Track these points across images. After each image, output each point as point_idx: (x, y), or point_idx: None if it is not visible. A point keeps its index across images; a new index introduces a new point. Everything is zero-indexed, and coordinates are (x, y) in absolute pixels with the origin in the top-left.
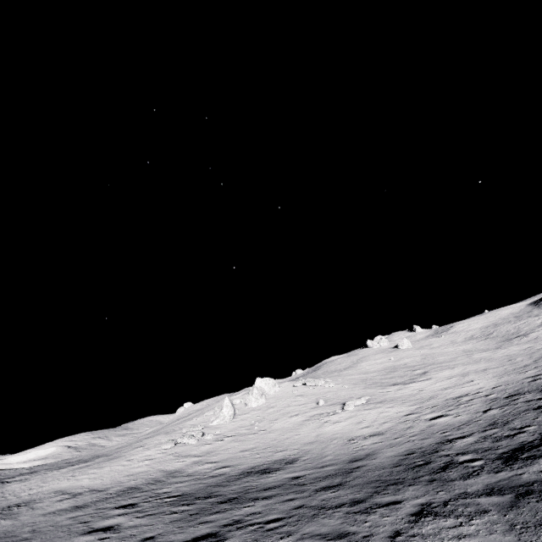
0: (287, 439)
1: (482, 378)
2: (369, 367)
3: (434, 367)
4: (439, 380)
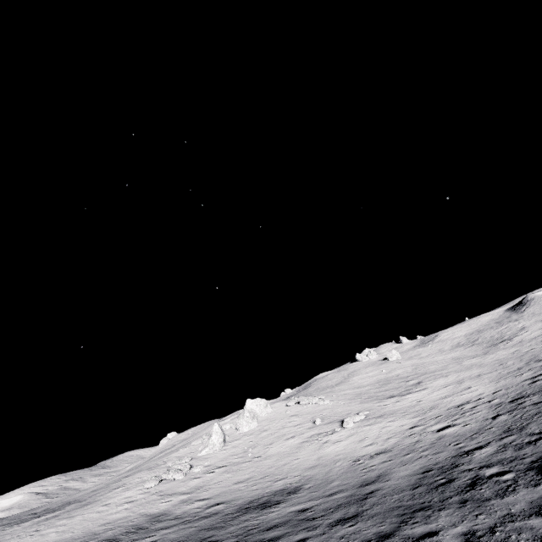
0: (285, 464)
1: (478, 384)
2: (361, 381)
3: (427, 376)
4: (436, 389)
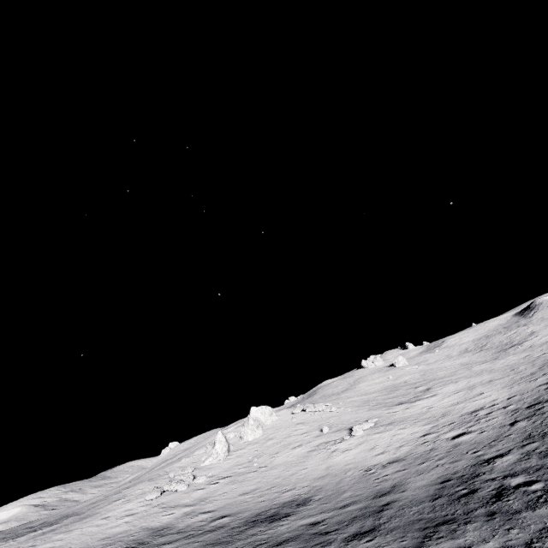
0: (293, 475)
1: (491, 389)
2: (368, 388)
3: (436, 382)
4: (446, 395)
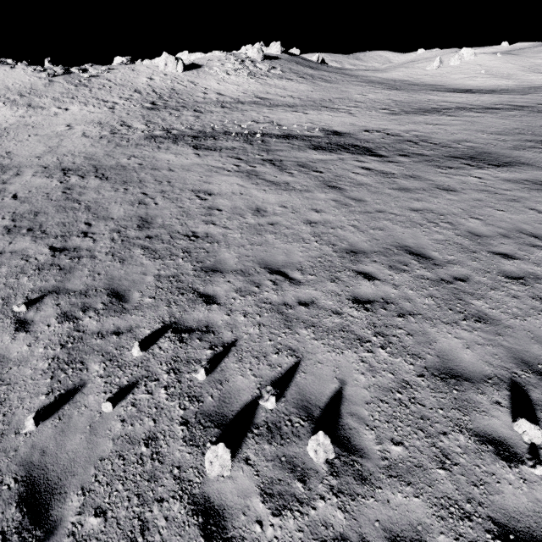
0: (450, 82)
1: None
2: None
3: None
4: None
